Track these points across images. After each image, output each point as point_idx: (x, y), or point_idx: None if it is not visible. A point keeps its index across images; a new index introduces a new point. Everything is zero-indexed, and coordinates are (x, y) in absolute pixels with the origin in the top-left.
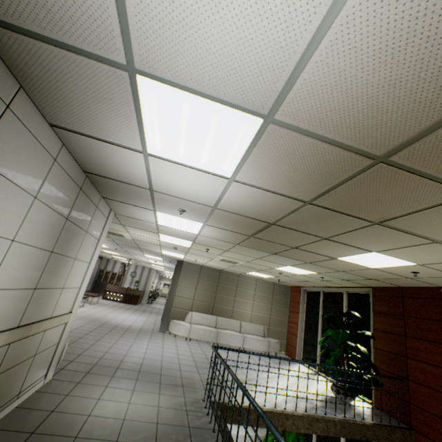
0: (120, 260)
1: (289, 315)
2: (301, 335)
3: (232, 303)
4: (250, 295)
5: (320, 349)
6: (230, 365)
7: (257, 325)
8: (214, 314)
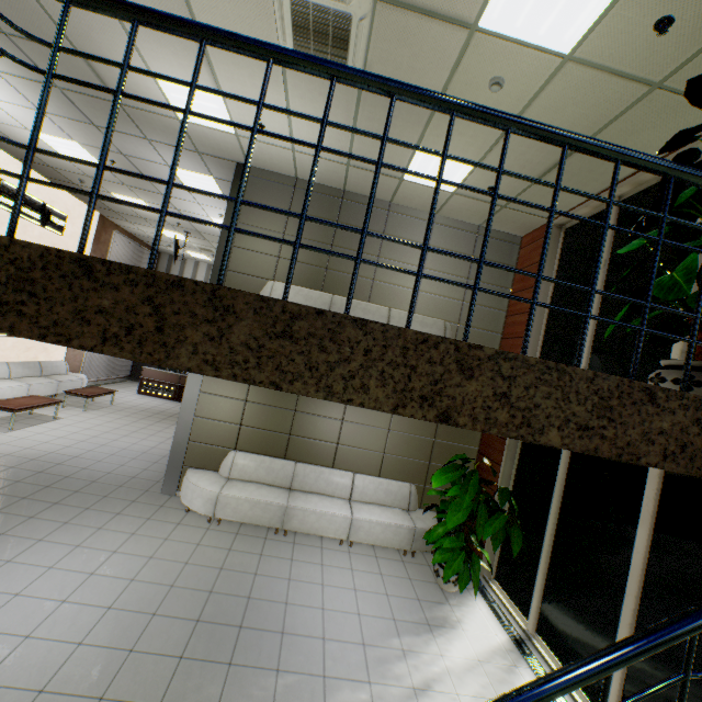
0: (186, 251)
1: (510, 303)
2: (537, 333)
3: (370, 269)
4: (415, 254)
5: (590, 347)
6: (143, 99)
7: (428, 319)
8: (327, 291)
